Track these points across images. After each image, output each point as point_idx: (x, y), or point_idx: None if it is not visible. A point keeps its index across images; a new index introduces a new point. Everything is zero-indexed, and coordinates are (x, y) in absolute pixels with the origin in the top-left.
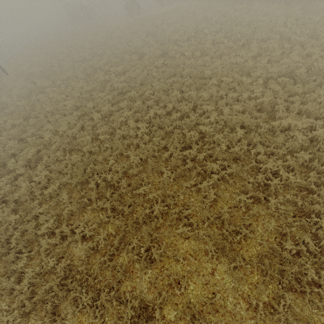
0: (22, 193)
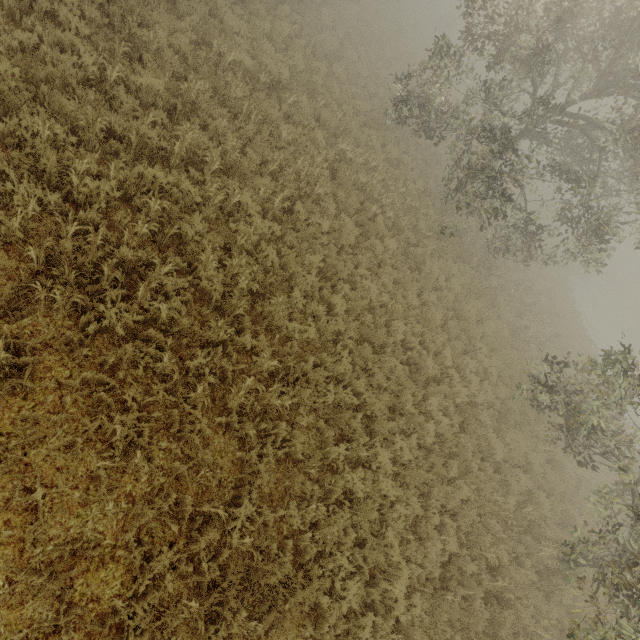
0: None
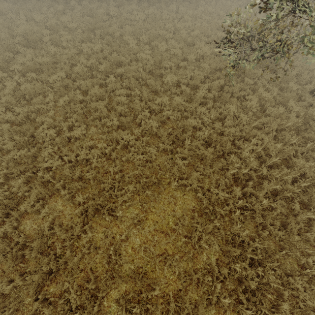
0: (51, 24)
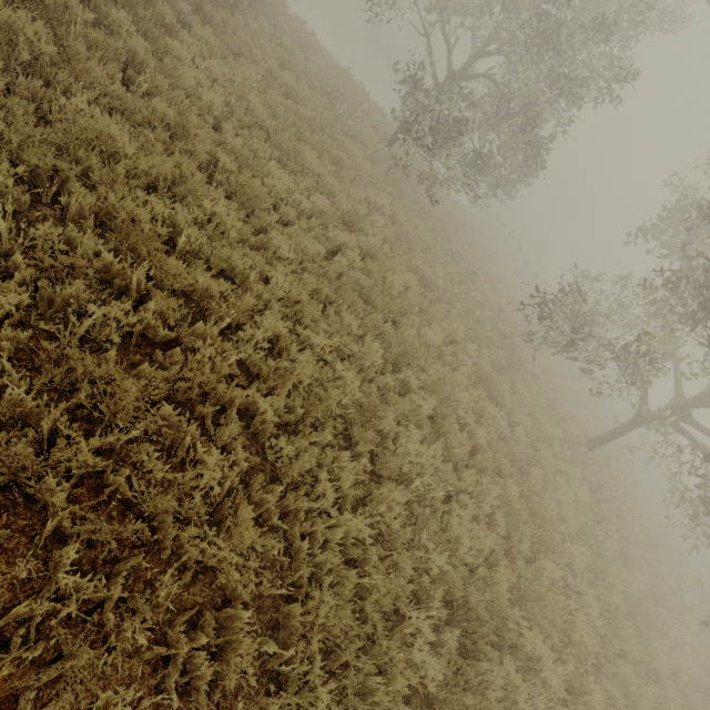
0: None
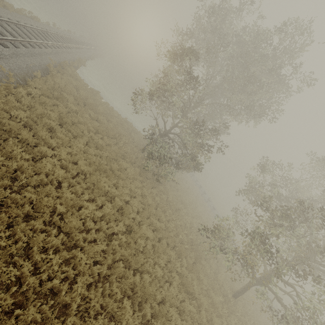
0: None
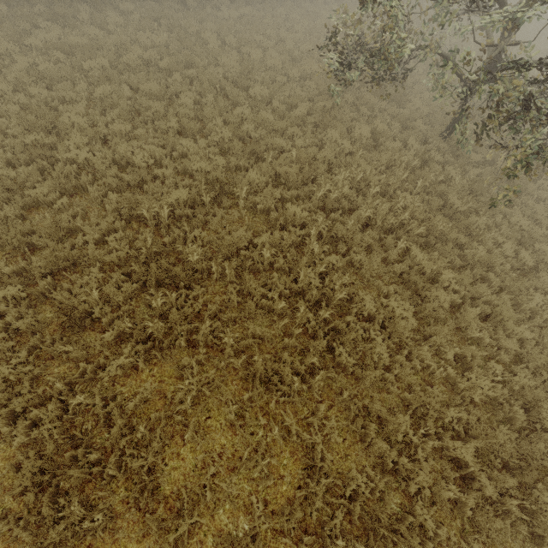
0: None
